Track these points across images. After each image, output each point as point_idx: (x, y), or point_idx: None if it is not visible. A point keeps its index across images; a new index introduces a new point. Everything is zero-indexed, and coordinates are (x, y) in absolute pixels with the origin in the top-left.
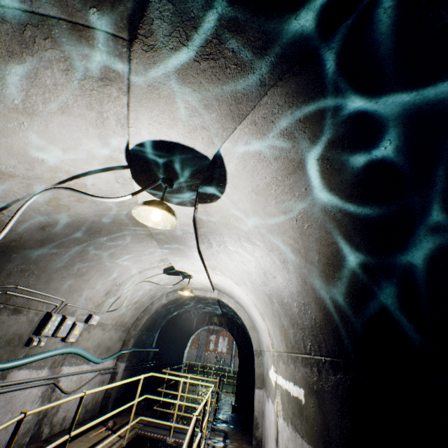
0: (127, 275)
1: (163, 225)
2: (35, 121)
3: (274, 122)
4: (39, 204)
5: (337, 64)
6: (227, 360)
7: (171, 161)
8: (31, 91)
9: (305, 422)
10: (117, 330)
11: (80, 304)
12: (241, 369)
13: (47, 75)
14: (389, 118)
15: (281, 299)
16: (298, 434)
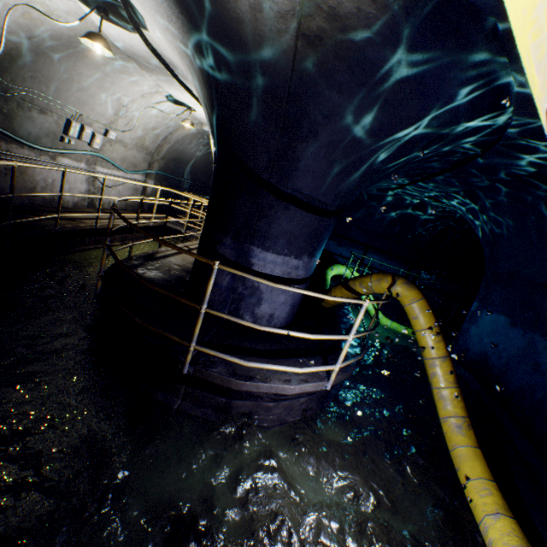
0: (131, 98)
1: (109, 54)
2: None
3: None
4: (17, 17)
5: None
6: None
7: None
8: None
9: None
10: (140, 152)
11: (95, 119)
12: None
13: None
14: (185, 2)
15: None
16: None
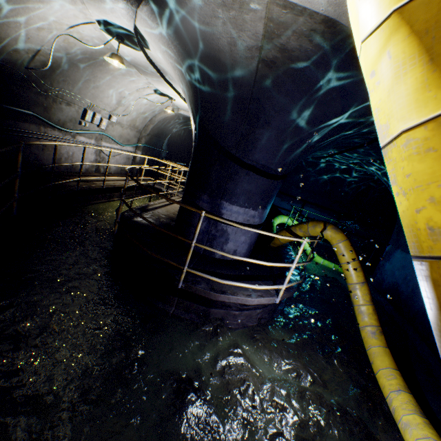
0: (128, 92)
1: (122, 66)
2: (45, 5)
3: (150, 22)
4: (59, 42)
5: (156, 7)
6: None
7: (116, 28)
8: None
9: None
10: (132, 130)
11: (102, 108)
12: None
13: None
14: (182, 37)
15: None
16: None
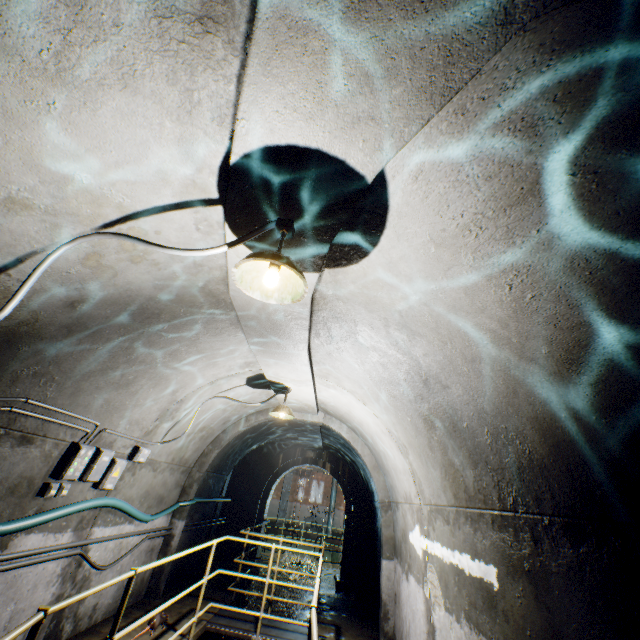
0: (193, 387)
1: (278, 297)
2: (74, 100)
3: (502, 106)
4: (69, 261)
5: None
6: (323, 515)
7: (298, 187)
8: (73, 34)
9: (502, 620)
10: (174, 470)
11: (122, 431)
12: (350, 528)
13: (104, 0)
14: None
15: (452, 422)
16: (486, 638)
